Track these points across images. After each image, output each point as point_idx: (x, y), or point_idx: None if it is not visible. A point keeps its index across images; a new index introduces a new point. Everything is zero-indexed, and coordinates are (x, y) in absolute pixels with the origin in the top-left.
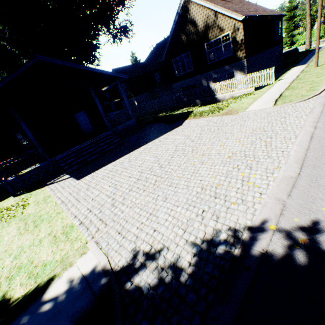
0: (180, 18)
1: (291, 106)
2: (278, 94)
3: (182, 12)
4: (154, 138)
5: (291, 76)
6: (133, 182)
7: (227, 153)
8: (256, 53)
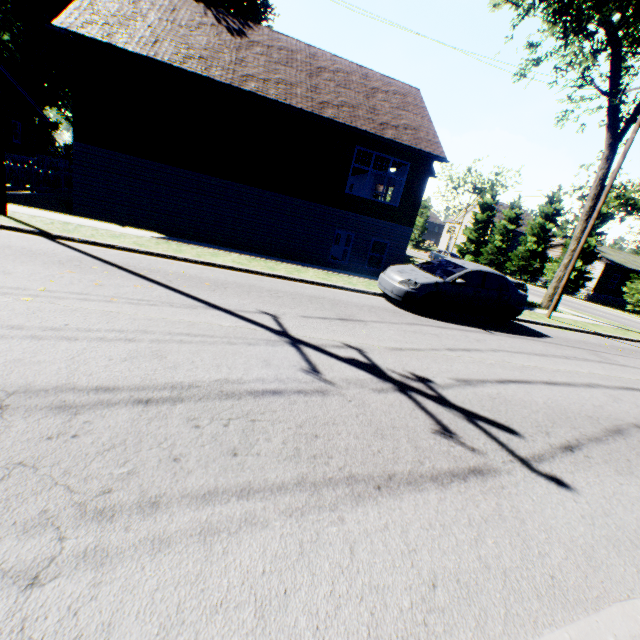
0: None
1: None
2: None
3: None
4: None
5: None
6: None
7: None
8: (165, 160)
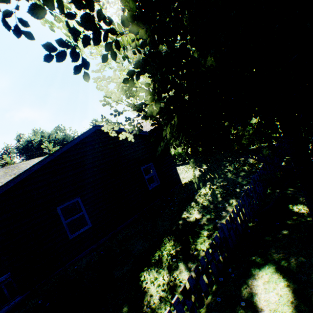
0: None
1: None
2: None
3: None
4: None
5: None
6: None
7: None
8: None
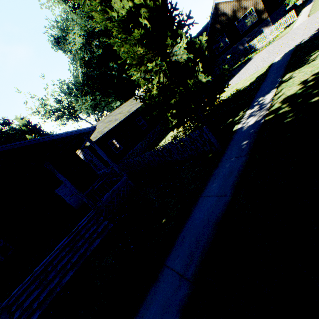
0: (213, 16)
1: (318, 11)
2: (305, 16)
3: (213, 13)
4: (242, 68)
5: (306, 11)
6: (261, 63)
7: (301, 31)
8: (272, 13)
